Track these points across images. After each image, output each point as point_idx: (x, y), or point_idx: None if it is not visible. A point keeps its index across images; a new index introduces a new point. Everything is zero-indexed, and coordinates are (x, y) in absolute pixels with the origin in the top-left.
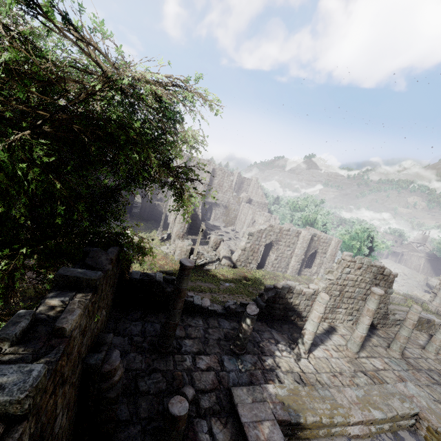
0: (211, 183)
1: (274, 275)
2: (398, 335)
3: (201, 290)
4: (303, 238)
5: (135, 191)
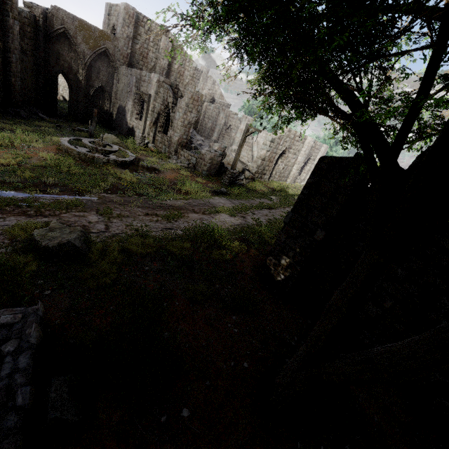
0: (170, 69)
1: (283, 185)
2: None
3: (268, 207)
4: (308, 145)
5: (54, 69)
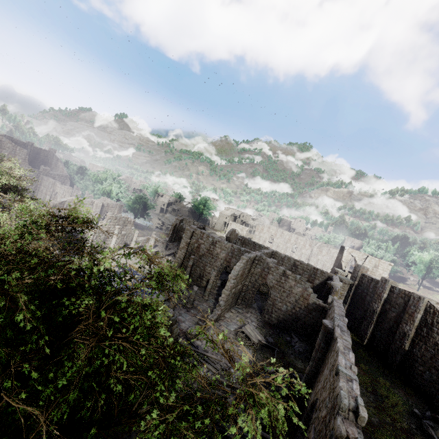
0: None
1: None
2: (132, 244)
3: None
4: (96, 206)
5: None
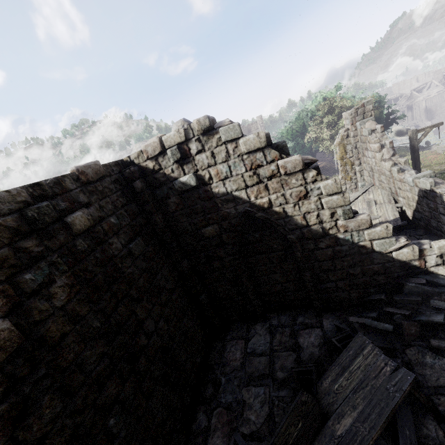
0: None
1: None
2: None
3: None
4: None
5: None
